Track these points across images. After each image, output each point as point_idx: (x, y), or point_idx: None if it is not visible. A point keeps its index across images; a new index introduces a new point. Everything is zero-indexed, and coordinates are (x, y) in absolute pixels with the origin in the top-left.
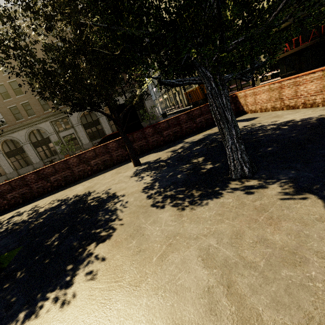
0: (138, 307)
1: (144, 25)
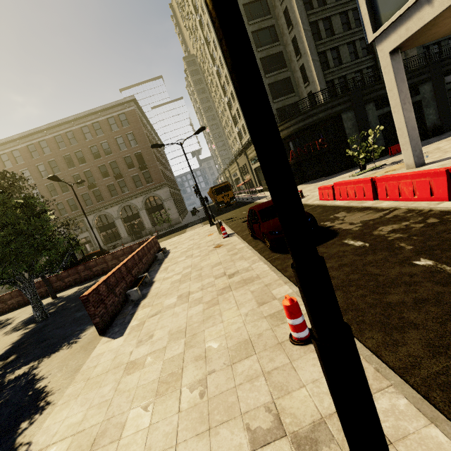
0: None
1: None
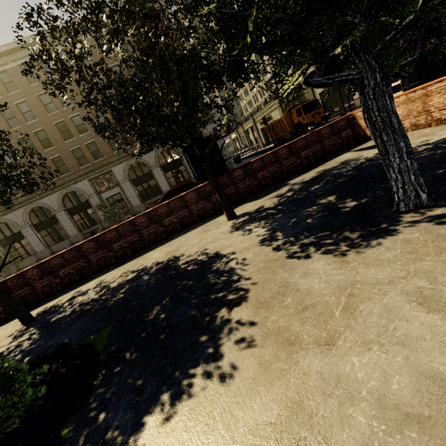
0: (350, 368)
1: (281, 7)
